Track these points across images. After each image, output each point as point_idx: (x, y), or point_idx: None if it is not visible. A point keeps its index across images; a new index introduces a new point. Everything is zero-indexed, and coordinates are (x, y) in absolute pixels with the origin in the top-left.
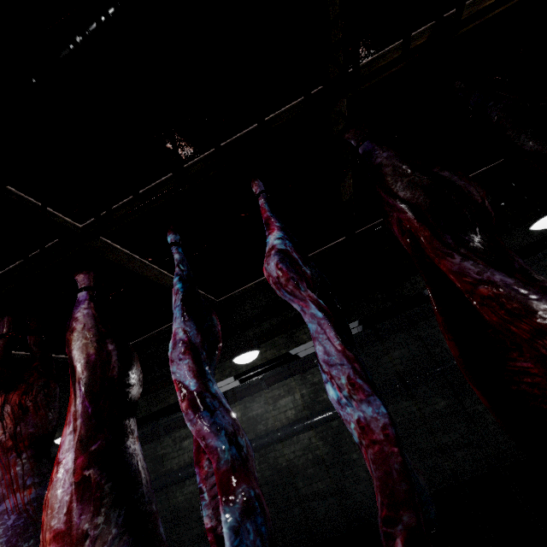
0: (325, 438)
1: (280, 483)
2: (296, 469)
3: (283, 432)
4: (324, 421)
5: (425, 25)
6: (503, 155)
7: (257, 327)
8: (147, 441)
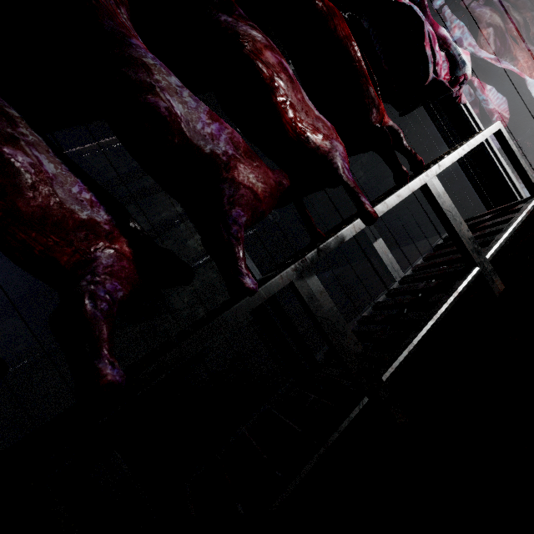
0: (2, 401)
1: None
2: None
3: None
4: None
5: None
6: None
7: None
8: None
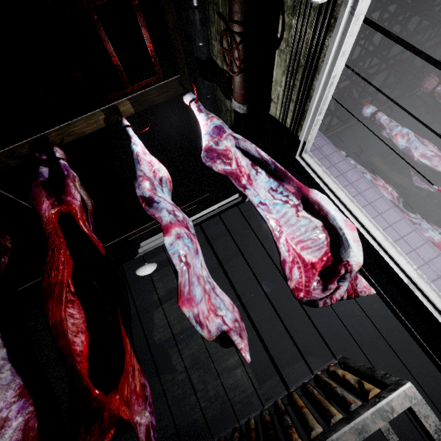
0: None
1: None
2: None
3: None
4: None
5: (27, 138)
6: (208, 191)
7: None
8: None
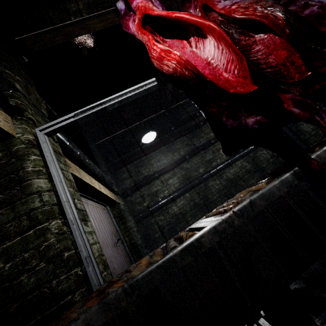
0: (248, 161)
1: (233, 185)
2: (238, 177)
3: (230, 160)
4: (248, 152)
5: None
6: None
7: (197, 119)
8: (147, 182)
